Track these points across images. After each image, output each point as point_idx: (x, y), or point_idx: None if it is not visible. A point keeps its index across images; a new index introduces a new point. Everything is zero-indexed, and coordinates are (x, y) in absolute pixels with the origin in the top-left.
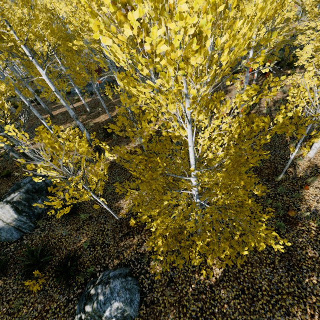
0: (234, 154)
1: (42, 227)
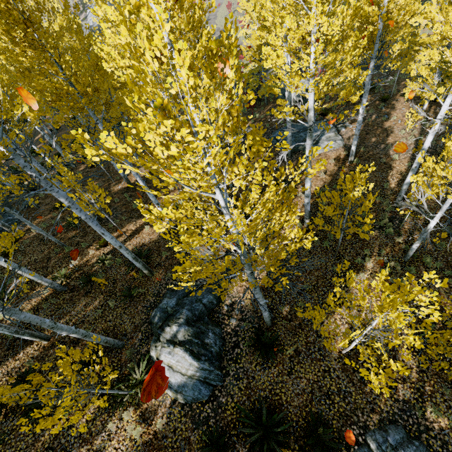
0: None
1: (234, 374)
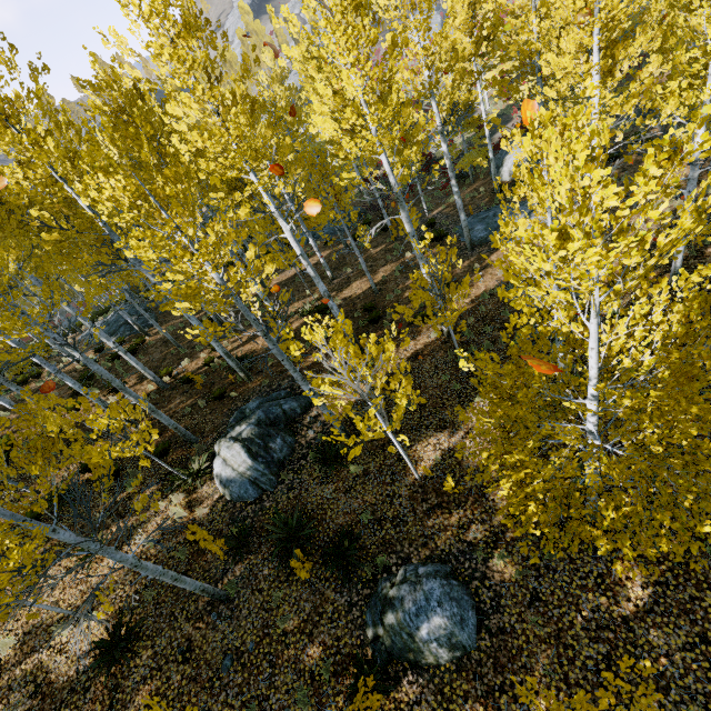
0: (679, 362)
1: (289, 484)
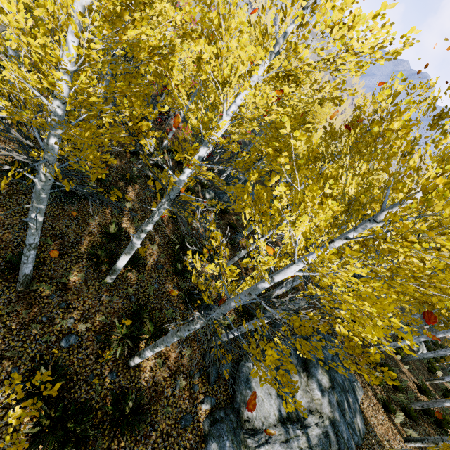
0: None
1: None
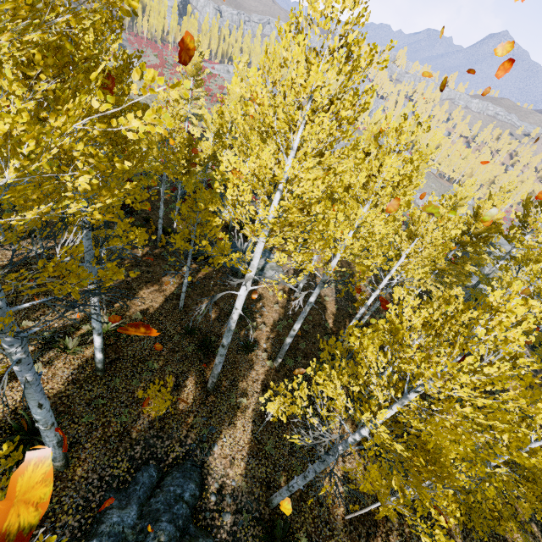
0: None
1: None
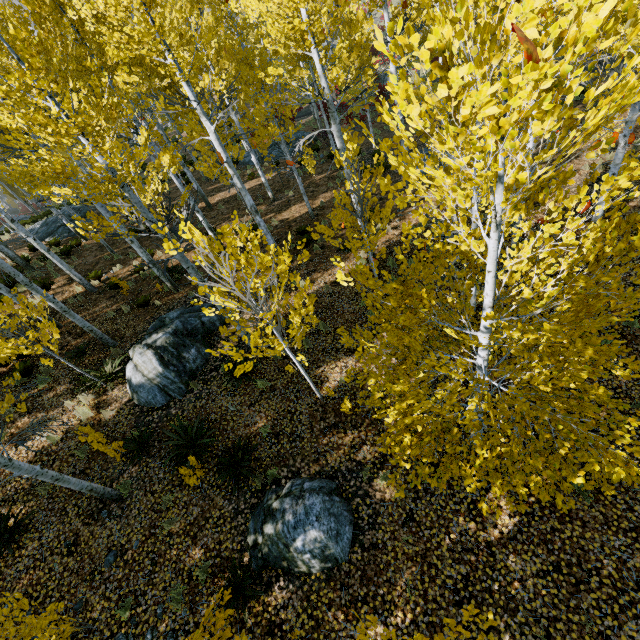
0: (583, 292)
1: (197, 393)
